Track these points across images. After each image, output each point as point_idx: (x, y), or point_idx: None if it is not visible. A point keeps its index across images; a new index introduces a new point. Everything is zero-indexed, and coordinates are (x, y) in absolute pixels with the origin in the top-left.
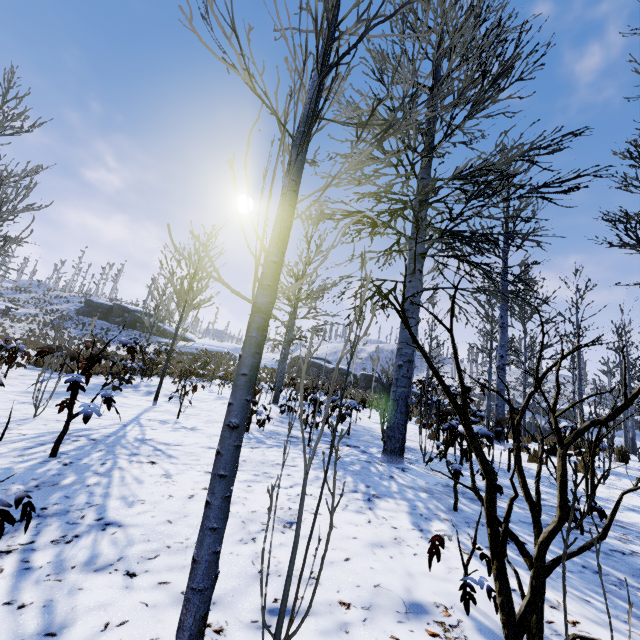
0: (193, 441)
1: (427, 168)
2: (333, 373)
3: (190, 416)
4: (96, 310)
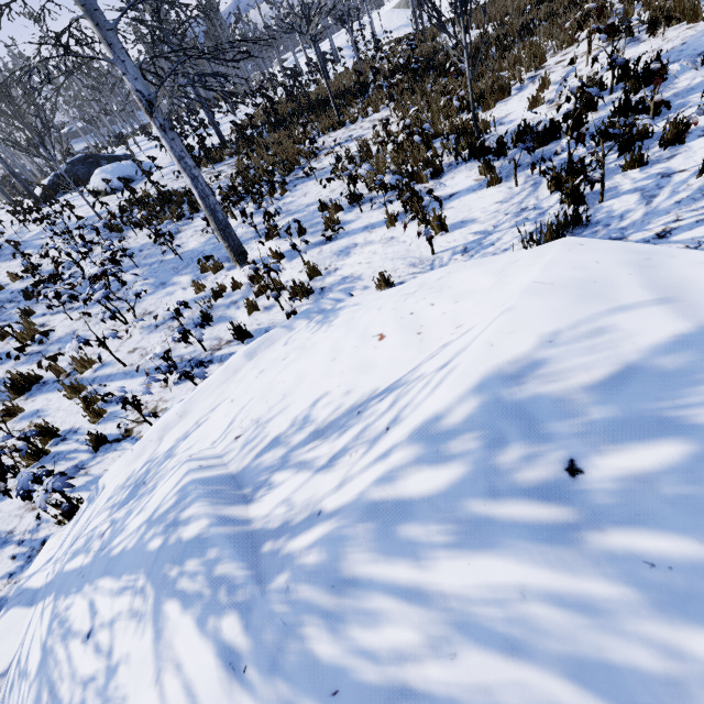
0: None
1: None
2: None
3: None
4: None
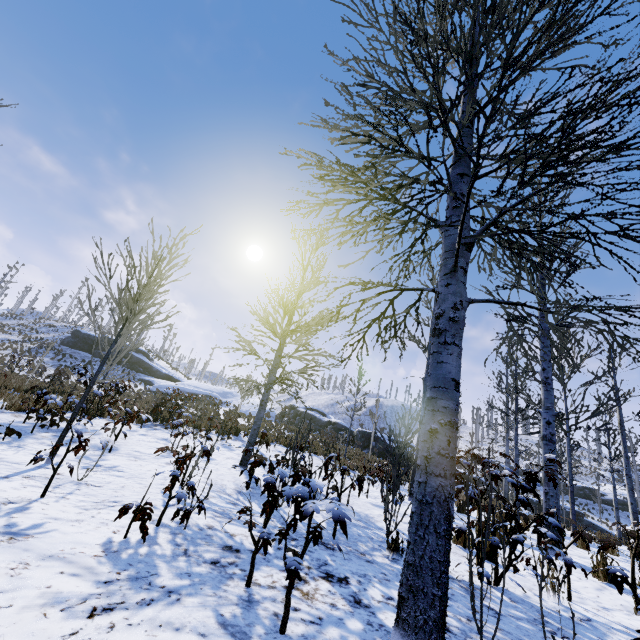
0: None
1: (467, 136)
2: (327, 427)
3: (84, 488)
4: (82, 341)
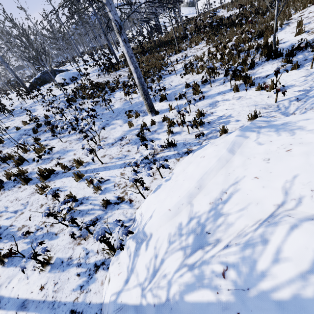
0: None
1: None
2: None
3: None
4: None
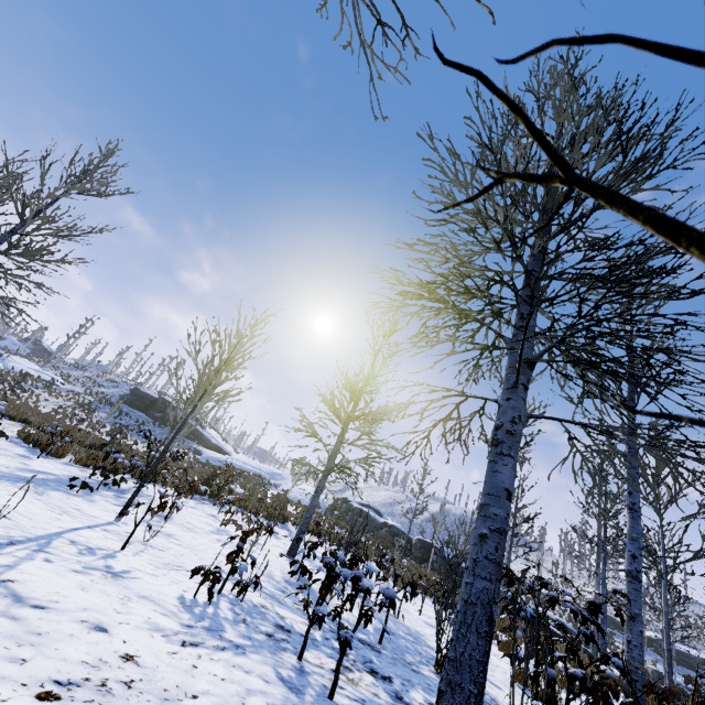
0: (83, 602)
1: (539, 260)
2: (382, 530)
3: (150, 549)
4: (140, 400)
